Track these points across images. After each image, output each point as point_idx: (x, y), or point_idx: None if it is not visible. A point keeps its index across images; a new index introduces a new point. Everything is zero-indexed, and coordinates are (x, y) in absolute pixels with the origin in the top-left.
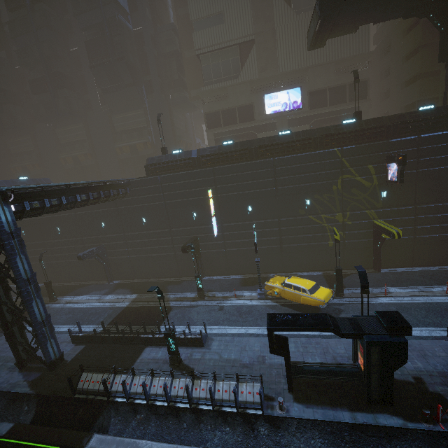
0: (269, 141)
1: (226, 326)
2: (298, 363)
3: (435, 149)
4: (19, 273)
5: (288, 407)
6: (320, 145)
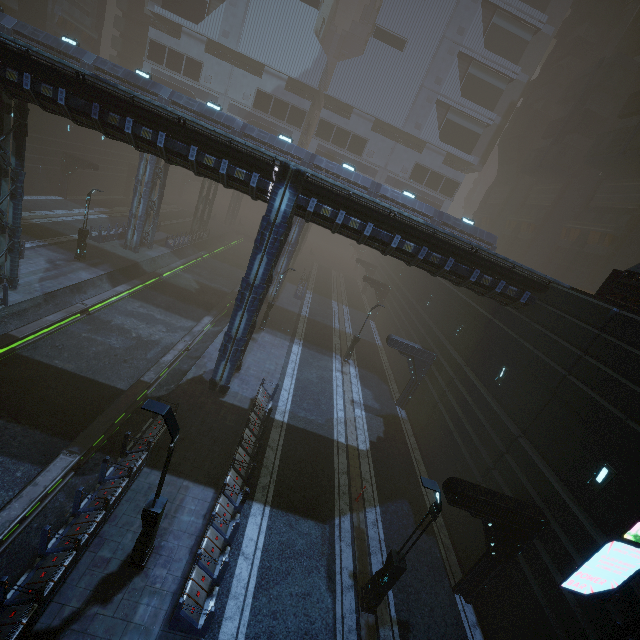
0: None
1: None
2: None
3: None
4: (251, 272)
5: None
6: None
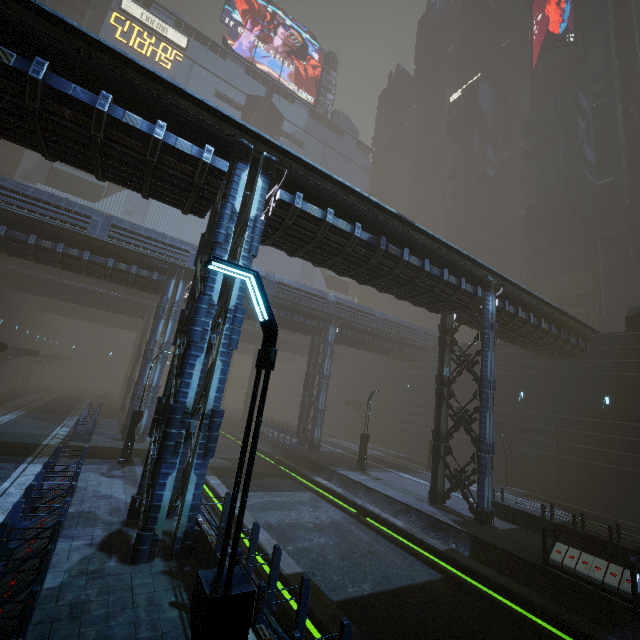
0: None
1: None
2: None
3: None
4: (486, 370)
5: None
6: None
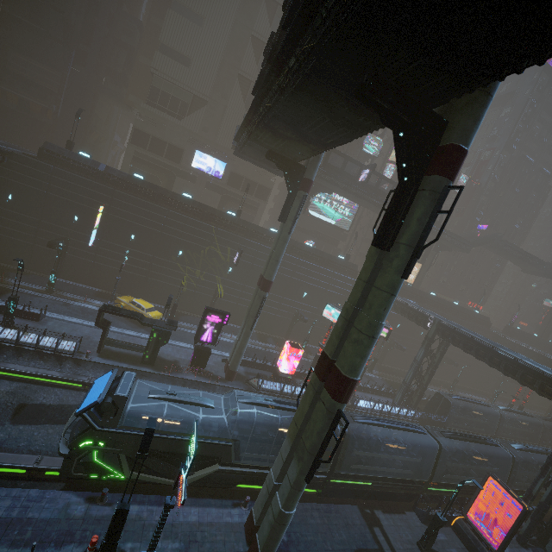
0: (172, 195)
1: (66, 316)
2: (112, 340)
3: (265, 256)
4: None
5: (92, 357)
6: (205, 219)
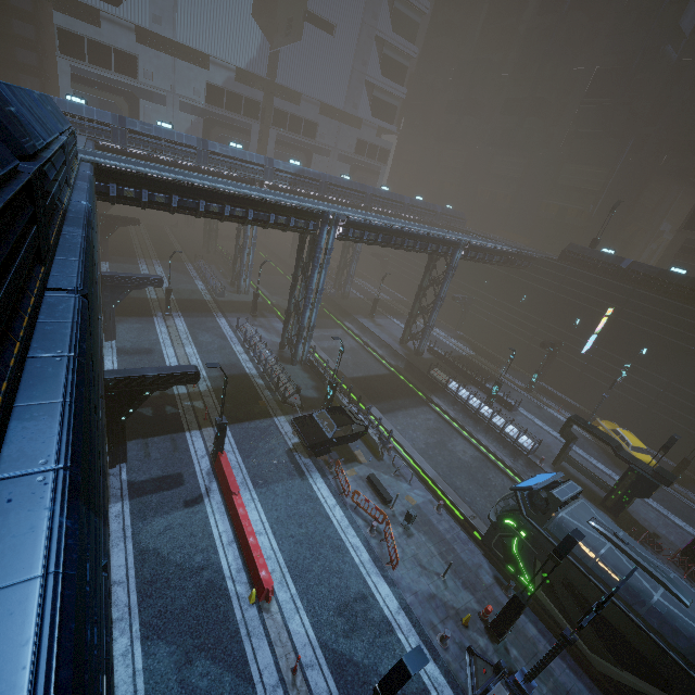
0: None
1: (535, 417)
2: (572, 459)
3: None
4: (441, 292)
5: (545, 466)
6: None
